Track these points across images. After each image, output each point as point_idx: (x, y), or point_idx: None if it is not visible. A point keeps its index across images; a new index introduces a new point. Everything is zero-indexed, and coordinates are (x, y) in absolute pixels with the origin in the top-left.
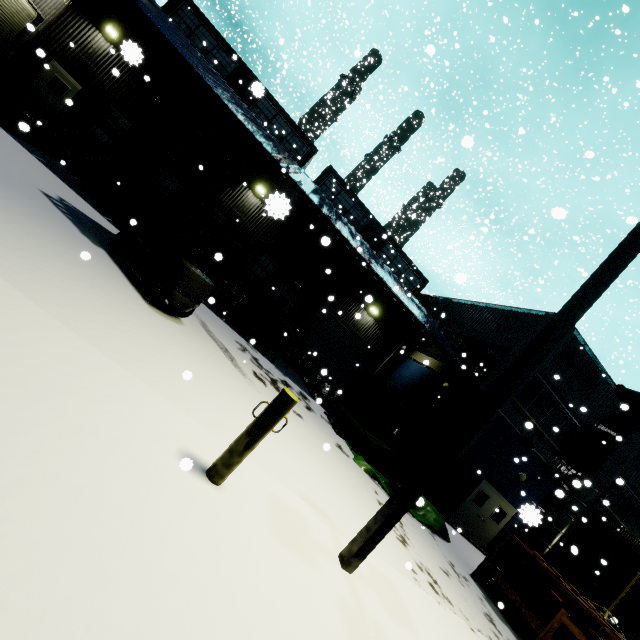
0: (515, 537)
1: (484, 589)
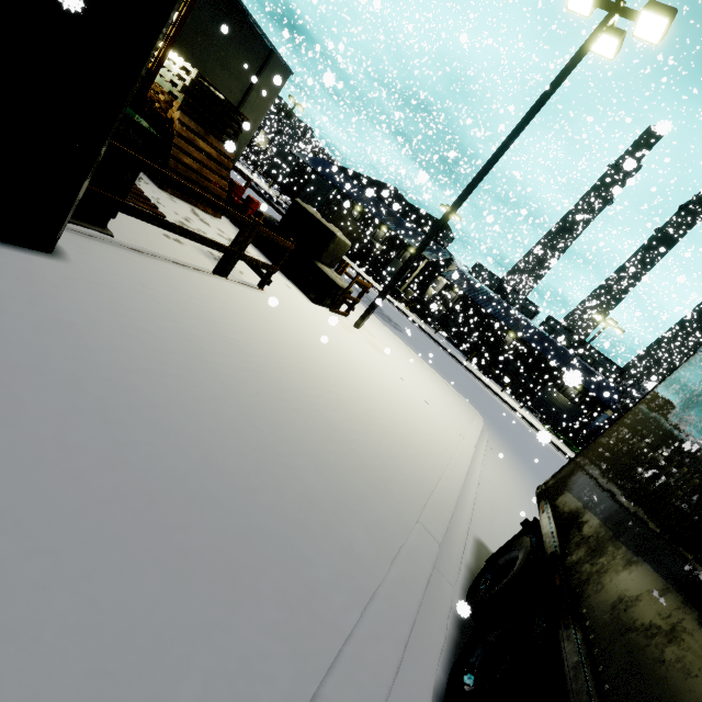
0: None
1: None
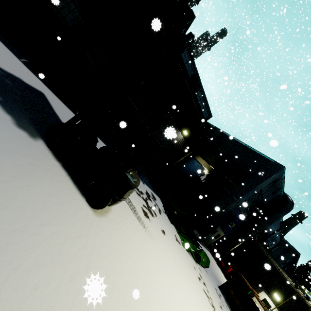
0: (242, 276)
1: (221, 290)
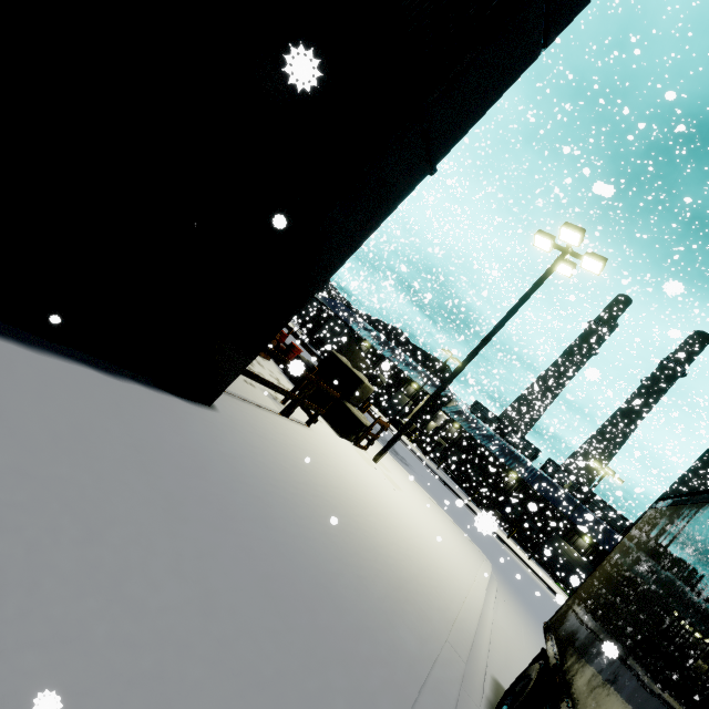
0: None
1: None
